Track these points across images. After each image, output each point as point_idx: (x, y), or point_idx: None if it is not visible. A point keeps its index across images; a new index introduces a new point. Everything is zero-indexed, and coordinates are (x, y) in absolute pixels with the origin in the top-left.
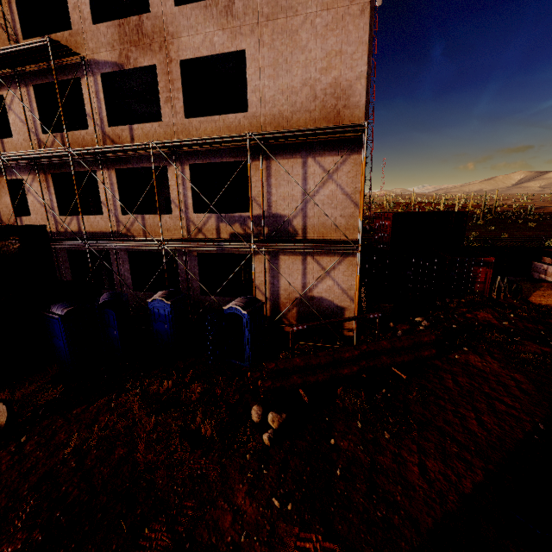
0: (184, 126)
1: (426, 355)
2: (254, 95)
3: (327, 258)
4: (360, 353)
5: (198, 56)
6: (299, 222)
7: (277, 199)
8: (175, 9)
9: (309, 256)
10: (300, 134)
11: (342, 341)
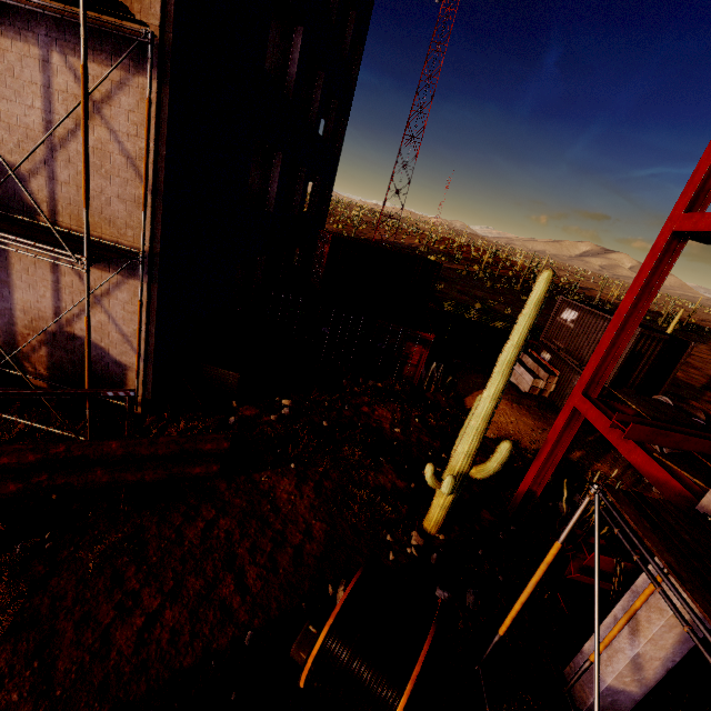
0: None
1: (197, 474)
2: None
3: (96, 271)
4: (43, 459)
5: None
6: (42, 186)
7: None
8: None
9: (63, 259)
10: None
11: (66, 426)
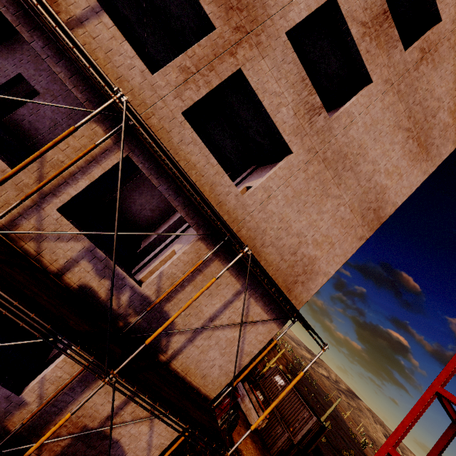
0: (172, 116)
1: None
2: (263, 192)
3: None
4: None
5: (259, 95)
6: (180, 341)
7: (183, 299)
8: (284, 35)
9: None
10: (285, 303)
11: None
